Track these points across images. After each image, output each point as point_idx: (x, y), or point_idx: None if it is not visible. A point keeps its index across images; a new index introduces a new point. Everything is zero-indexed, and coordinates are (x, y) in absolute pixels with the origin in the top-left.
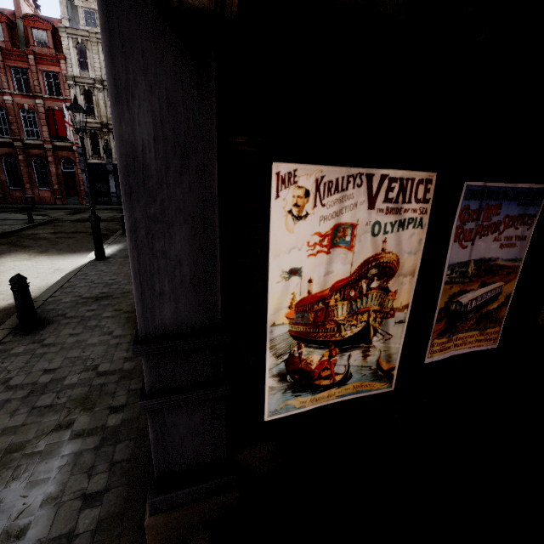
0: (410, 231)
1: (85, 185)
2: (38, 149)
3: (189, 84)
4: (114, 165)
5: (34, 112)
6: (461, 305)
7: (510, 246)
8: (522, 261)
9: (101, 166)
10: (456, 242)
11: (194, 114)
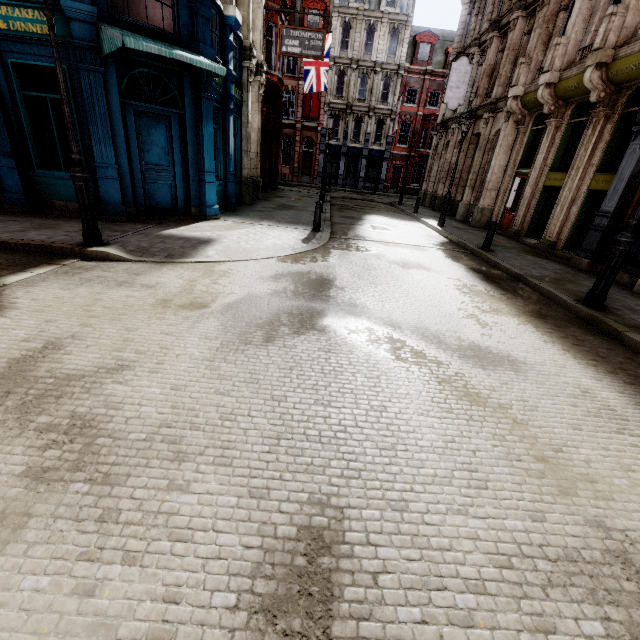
0: None
1: (319, 166)
2: (289, 128)
3: None
4: (347, 147)
5: (293, 93)
6: None
7: None
8: None
9: (336, 147)
10: None
11: None
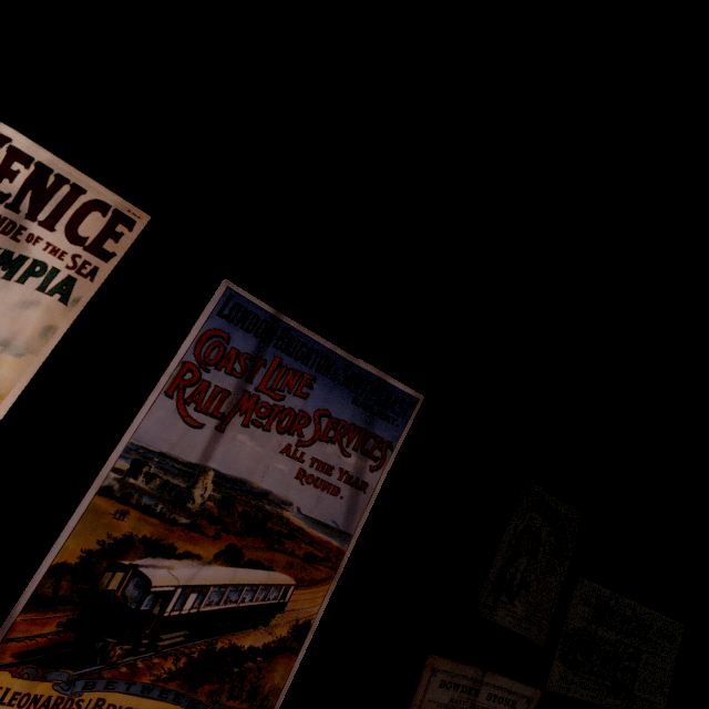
0: (28, 292)
1: None
2: None
3: None
4: None
5: None
6: (148, 590)
7: (325, 489)
8: (351, 542)
9: None
10: (170, 397)
11: None
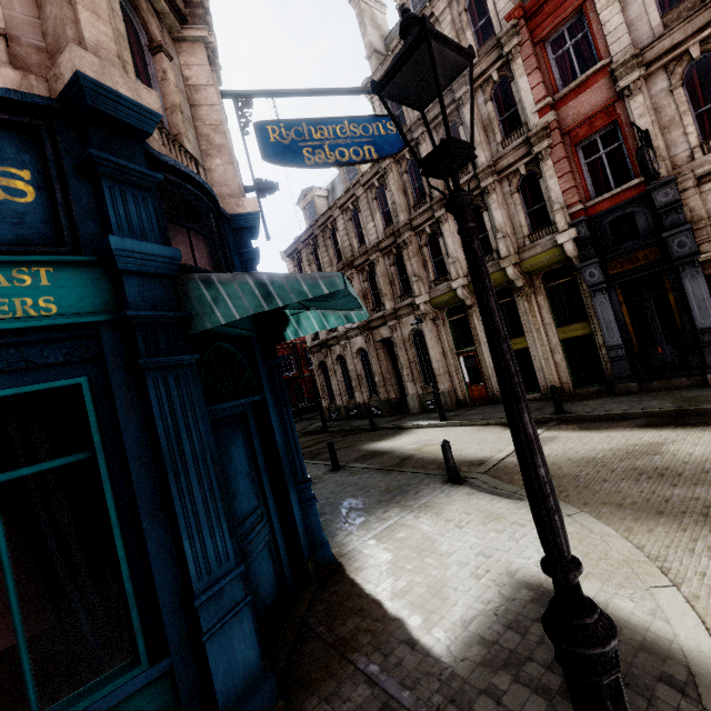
0: None
1: None
2: None
3: (707, 283)
4: None
5: None
6: None
7: None
8: None
9: None
10: None
11: (709, 287)
